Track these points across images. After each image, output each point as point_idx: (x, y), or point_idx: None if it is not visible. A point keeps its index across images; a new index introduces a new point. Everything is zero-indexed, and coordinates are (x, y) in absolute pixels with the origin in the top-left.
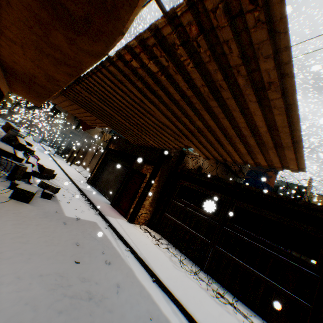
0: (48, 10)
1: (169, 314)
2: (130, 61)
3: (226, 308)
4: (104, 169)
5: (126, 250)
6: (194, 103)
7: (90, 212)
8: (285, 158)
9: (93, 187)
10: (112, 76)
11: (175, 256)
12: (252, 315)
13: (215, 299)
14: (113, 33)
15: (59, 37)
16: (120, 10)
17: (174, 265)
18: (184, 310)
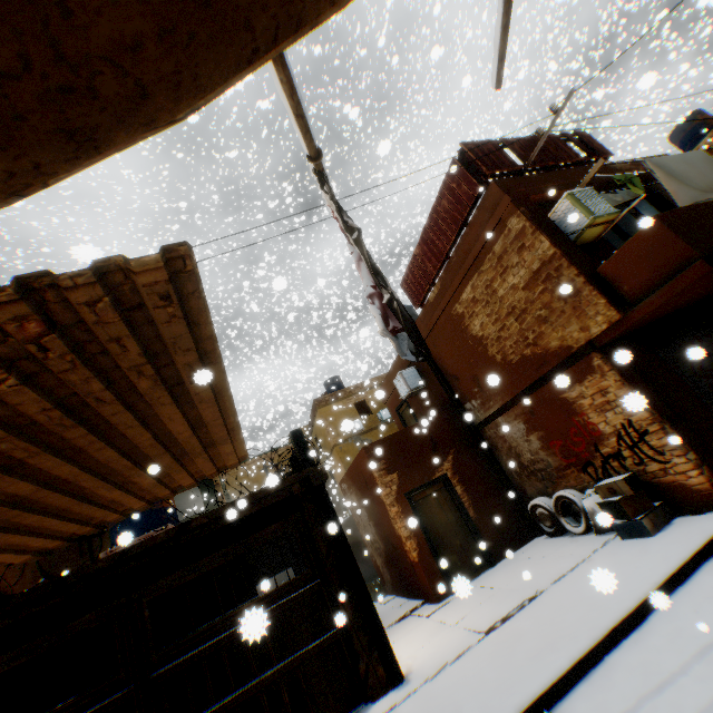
0: None
1: None
2: None
3: None
4: None
5: None
6: (11, 450)
7: None
8: (221, 455)
9: None
10: None
11: None
12: None
13: None
14: None
15: None
16: None
17: None
18: None
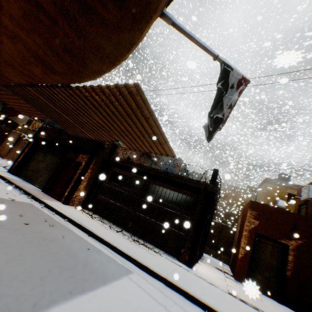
0: (38, 60)
1: (101, 248)
2: (84, 92)
3: (139, 245)
4: (33, 158)
5: (65, 220)
6: (120, 118)
7: (23, 196)
8: (166, 149)
9: (18, 177)
10: (68, 93)
11: (106, 224)
12: (155, 248)
13: (133, 242)
14: (78, 81)
15: (38, 69)
16: (85, 78)
17: (105, 228)
18: (111, 246)
